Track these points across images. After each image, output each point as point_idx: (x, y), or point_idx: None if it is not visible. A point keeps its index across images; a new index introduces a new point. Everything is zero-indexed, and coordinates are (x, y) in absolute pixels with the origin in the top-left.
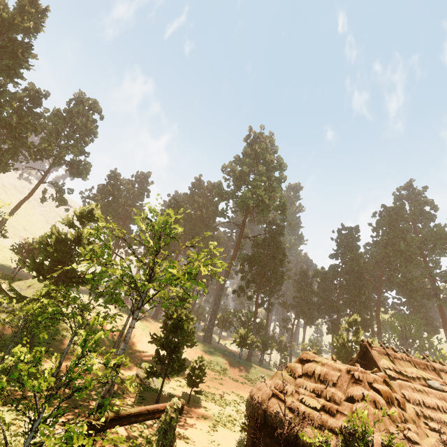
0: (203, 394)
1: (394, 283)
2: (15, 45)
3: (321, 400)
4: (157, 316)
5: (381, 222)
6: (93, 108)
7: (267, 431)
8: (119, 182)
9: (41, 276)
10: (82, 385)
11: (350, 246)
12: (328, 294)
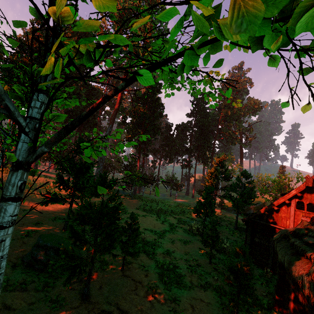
0: None
1: (227, 134)
2: None
3: None
4: (36, 167)
5: (224, 91)
6: None
7: None
8: None
9: None
10: None
11: (203, 107)
12: (185, 142)
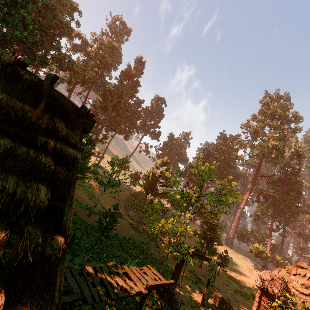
0: (227, 275)
1: None
2: (134, 84)
3: (308, 290)
4: (194, 221)
5: None
6: (162, 102)
7: (268, 298)
8: (174, 140)
9: (146, 191)
10: (165, 245)
11: None
12: None
